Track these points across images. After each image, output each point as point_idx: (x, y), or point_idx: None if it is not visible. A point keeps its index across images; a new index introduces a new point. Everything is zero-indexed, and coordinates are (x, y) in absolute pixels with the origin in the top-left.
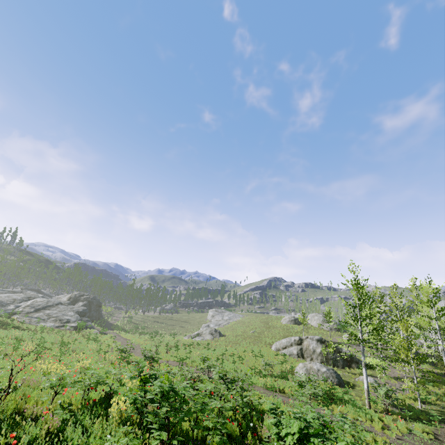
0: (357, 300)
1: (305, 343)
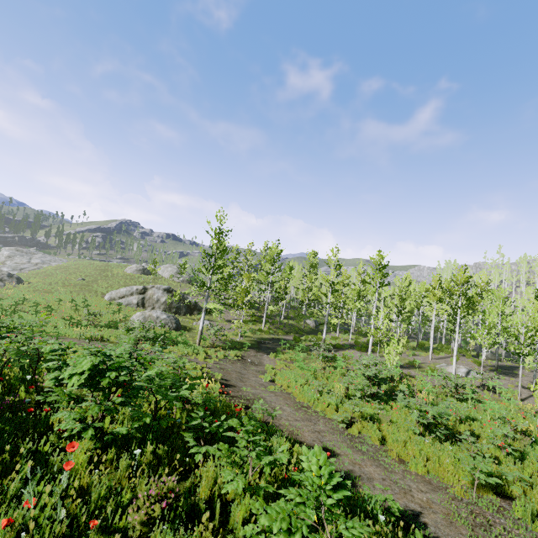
0: (216, 249)
1: (150, 292)
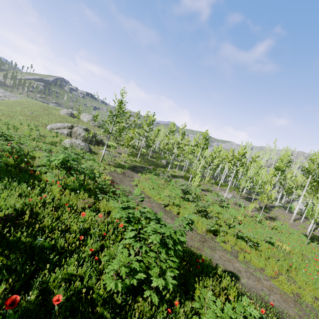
0: (117, 112)
1: (75, 129)
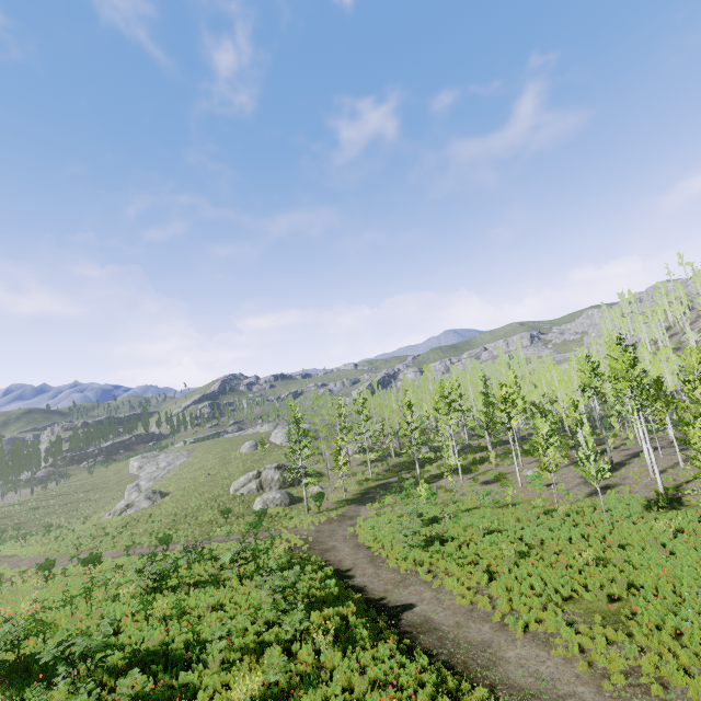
0: (297, 434)
1: (264, 474)
